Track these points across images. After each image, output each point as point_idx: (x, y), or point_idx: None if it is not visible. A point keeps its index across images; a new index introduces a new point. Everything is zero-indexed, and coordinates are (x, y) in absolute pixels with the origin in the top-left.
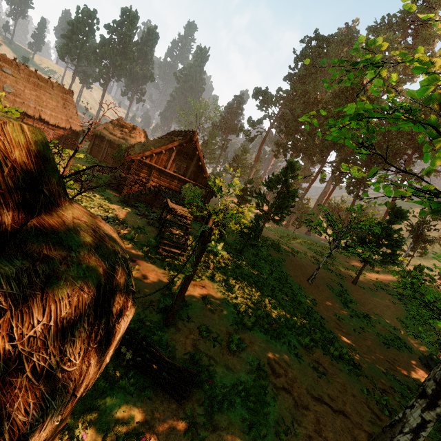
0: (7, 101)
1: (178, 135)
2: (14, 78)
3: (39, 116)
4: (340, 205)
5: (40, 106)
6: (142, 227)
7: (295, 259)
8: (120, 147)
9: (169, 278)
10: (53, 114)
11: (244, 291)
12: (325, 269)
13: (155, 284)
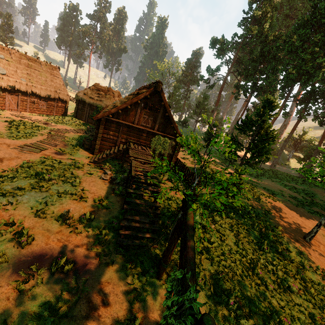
0: (2, 82)
1: (143, 88)
2: (7, 61)
3: (31, 91)
4: (301, 136)
5: (32, 82)
6: (105, 197)
7: (279, 206)
8: (97, 108)
9: (130, 297)
10: (43, 88)
11: (243, 293)
12: (311, 212)
13: (106, 324)
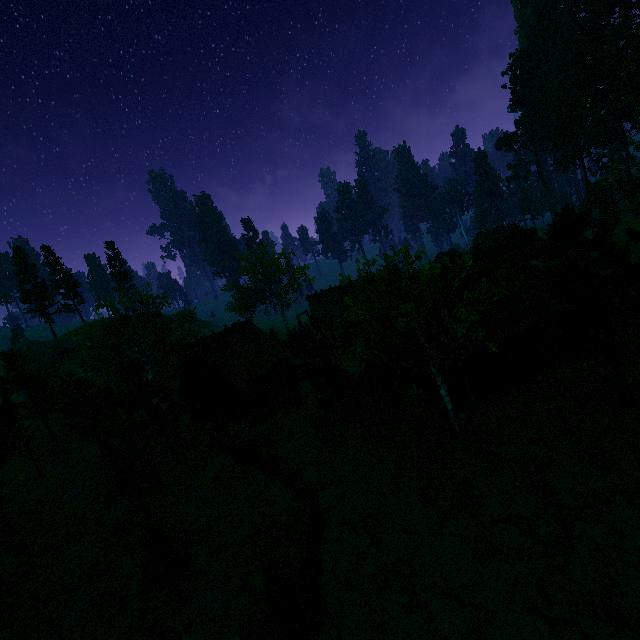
0: None
1: (499, 233)
2: None
3: None
4: None
5: None
6: None
7: None
8: None
9: None
10: None
11: None
12: None
13: None
